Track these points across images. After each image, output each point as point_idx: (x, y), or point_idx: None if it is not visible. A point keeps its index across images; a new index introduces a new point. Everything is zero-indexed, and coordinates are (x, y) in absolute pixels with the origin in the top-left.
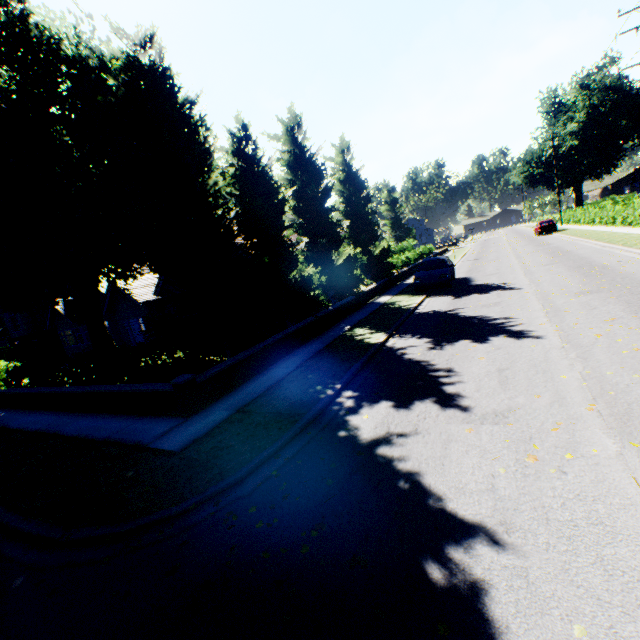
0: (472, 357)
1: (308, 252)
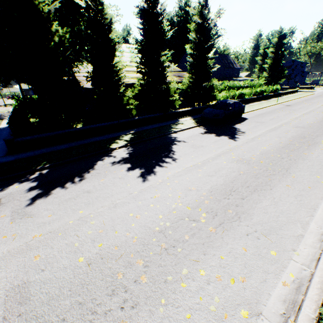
0: (103, 177)
1: (145, 80)
